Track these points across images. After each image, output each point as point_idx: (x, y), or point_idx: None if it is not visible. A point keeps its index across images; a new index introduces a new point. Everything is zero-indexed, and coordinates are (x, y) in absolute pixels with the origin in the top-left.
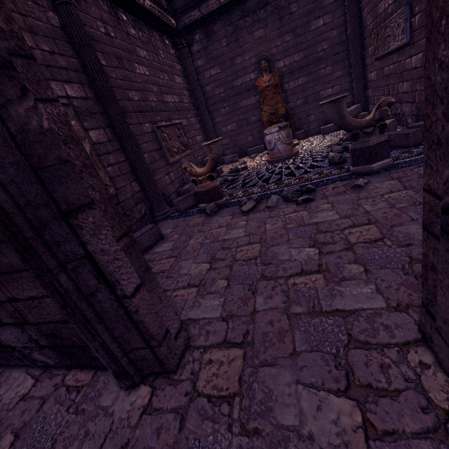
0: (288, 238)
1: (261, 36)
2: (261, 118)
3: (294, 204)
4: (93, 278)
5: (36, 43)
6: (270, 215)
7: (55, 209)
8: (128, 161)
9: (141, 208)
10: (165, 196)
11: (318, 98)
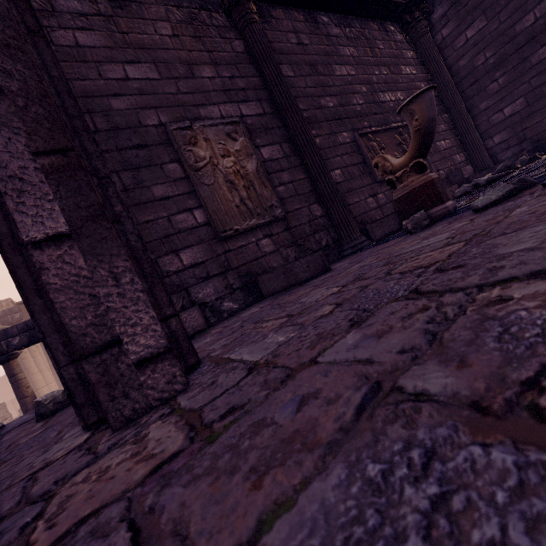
0: None
1: None
2: None
3: None
4: None
5: (217, 72)
6: (541, 193)
7: None
8: (308, 179)
9: (321, 237)
10: (364, 225)
11: None
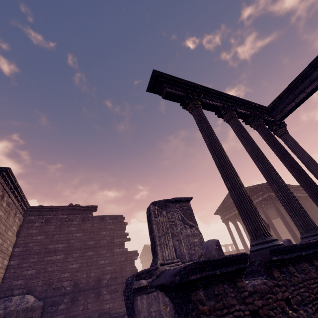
0: None
1: None
2: None
3: None
4: None
5: None
6: None
7: None
8: None
9: None
10: None
11: None
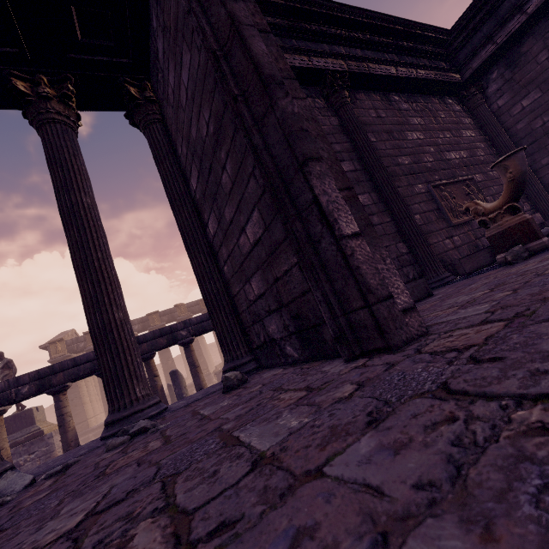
0: None
1: None
2: None
3: None
4: (318, 224)
5: None
6: None
7: (296, 164)
8: (393, 221)
9: (408, 271)
10: (444, 263)
11: None
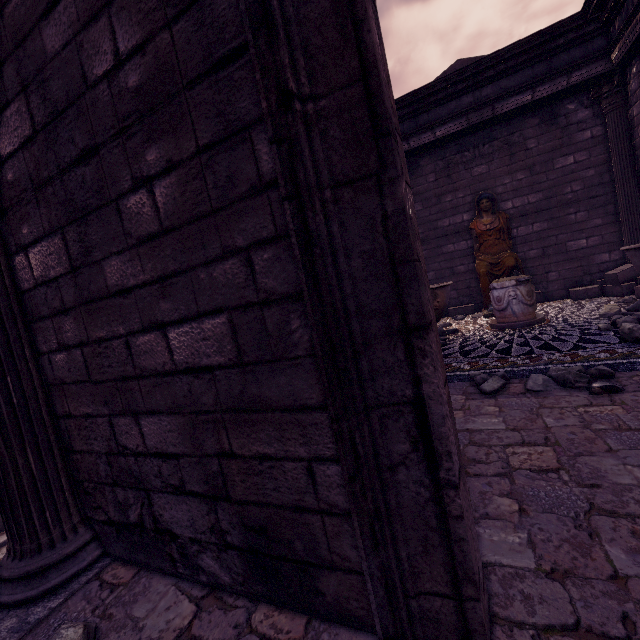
0: (610, 447)
1: (482, 173)
2: (472, 268)
3: (583, 392)
4: (405, 441)
5: None
6: (542, 404)
7: (398, 321)
8: None
9: None
10: None
11: (564, 250)
